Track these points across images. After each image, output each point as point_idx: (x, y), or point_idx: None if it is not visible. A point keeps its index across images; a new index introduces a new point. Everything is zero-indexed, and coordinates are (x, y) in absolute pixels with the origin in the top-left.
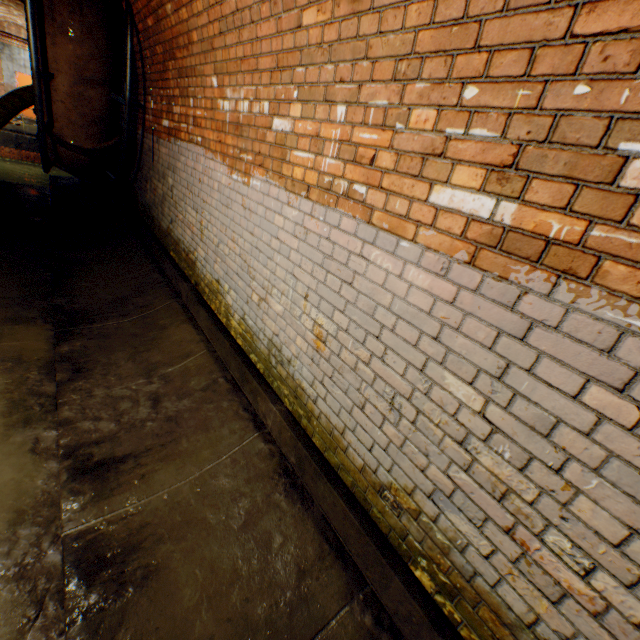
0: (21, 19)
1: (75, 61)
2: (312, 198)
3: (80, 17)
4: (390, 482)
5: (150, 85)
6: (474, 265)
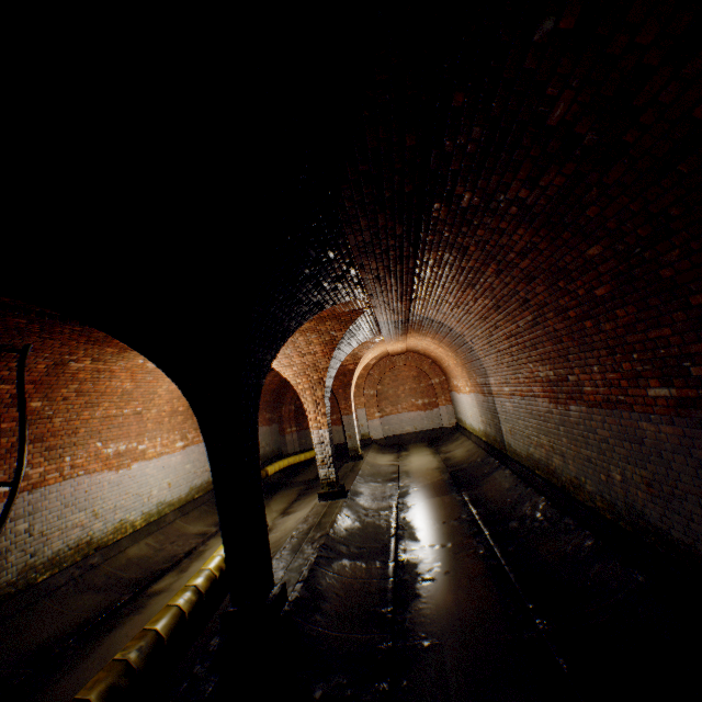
0: None
1: None
2: (157, 458)
3: None
4: (189, 490)
5: None
6: (184, 450)
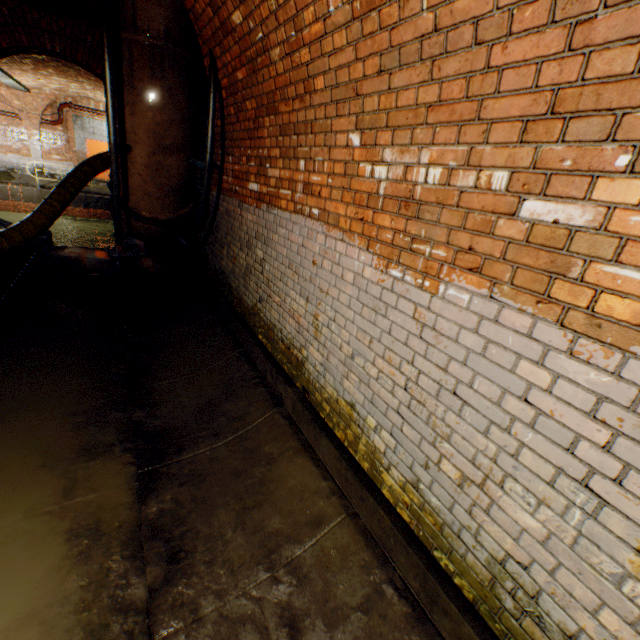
0: (91, 92)
1: (154, 129)
2: None
3: (161, 80)
4: None
5: (231, 144)
6: None
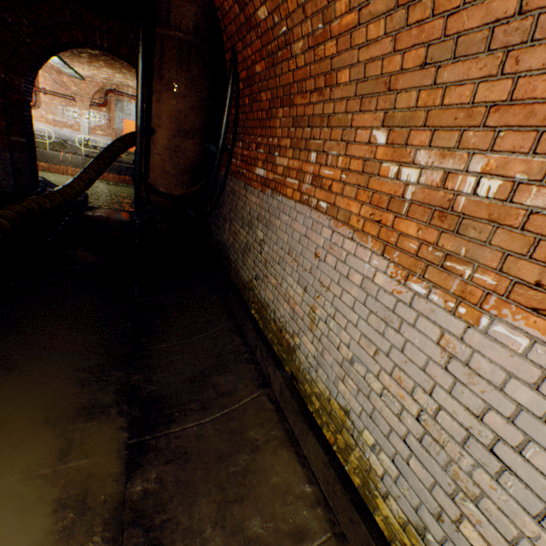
0: (131, 81)
1: (176, 115)
2: None
3: (186, 71)
4: None
5: (242, 131)
6: None
